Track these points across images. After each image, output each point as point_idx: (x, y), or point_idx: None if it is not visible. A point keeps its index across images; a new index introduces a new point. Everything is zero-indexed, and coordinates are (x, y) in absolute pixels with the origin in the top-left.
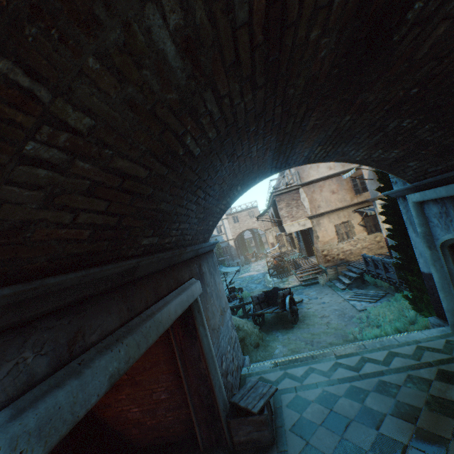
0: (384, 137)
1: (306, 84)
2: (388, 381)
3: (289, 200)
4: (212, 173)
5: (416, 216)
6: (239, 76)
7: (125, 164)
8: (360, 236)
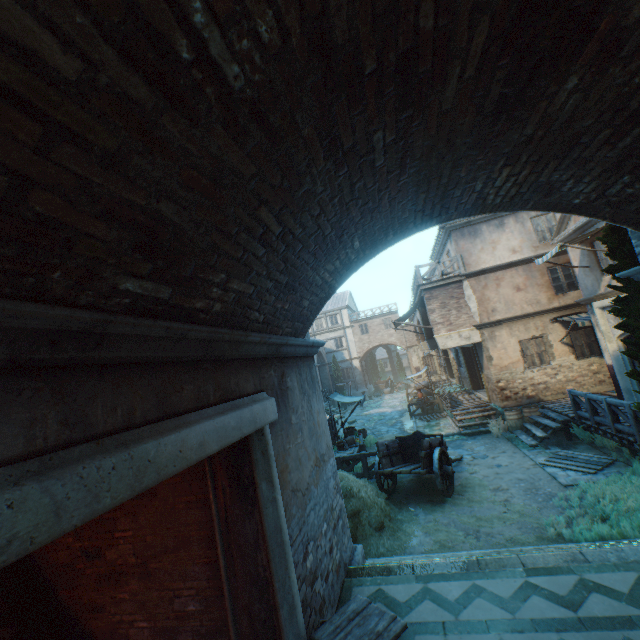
0: None
1: None
2: None
3: (446, 298)
4: (291, 175)
5: None
6: None
7: None
8: (563, 361)
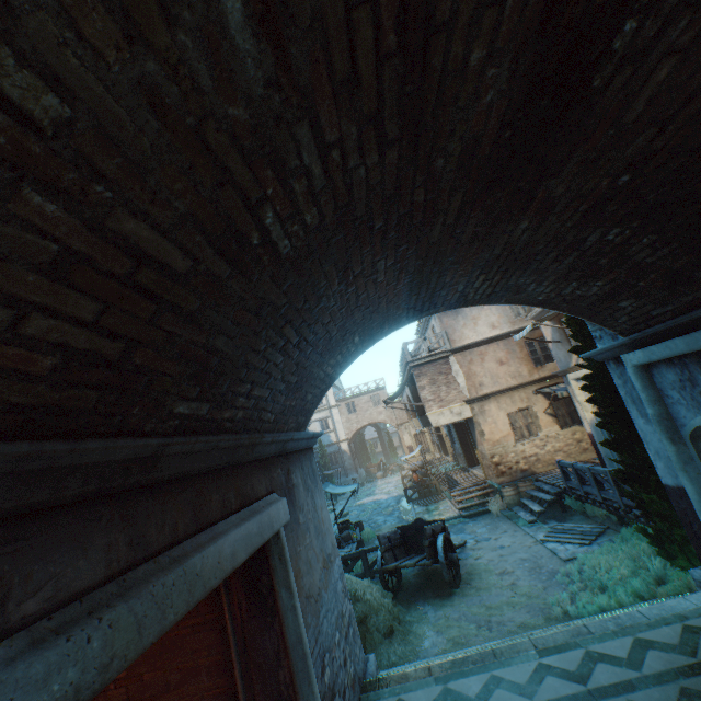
0: (579, 260)
1: (462, 152)
2: None
3: (435, 374)
4: (312, 298)
5: (641, 387)
6: (357, 111)
7: (142, 232)
8: (549, 431)
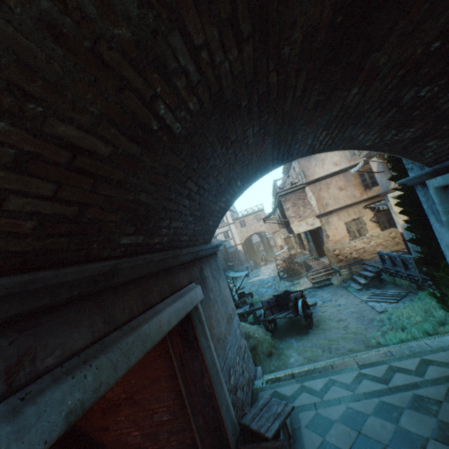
0: (397, 114)
1: (303, 39)
2: (425, 396)
3: (295, 199)
4: (203, 161)
5: (439, 202)
6: (216, 16)
7: (72, 132)
8: (373, 233)
